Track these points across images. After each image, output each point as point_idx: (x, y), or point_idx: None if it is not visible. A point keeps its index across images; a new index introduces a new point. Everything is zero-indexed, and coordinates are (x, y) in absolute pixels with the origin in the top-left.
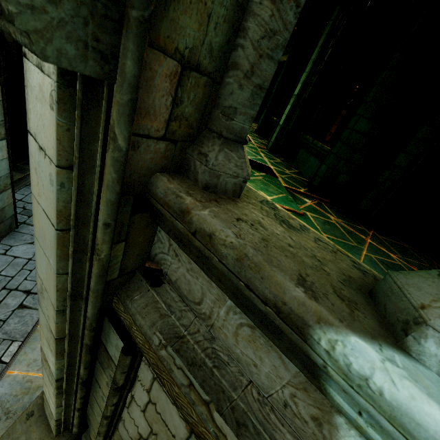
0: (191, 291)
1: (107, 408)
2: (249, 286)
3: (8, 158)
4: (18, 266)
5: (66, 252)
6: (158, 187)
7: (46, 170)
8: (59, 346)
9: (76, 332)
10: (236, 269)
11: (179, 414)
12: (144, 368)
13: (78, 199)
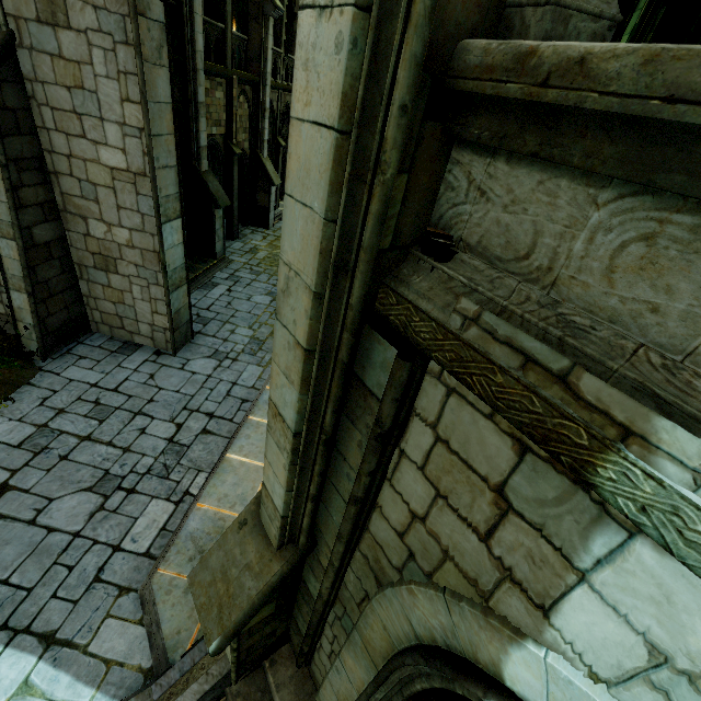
0: (511, 243)
1: (360, 481)
2: (672, 96)
3: (183, 243)
4: (198, 383)
5: (340, 179)
6: (471, 51)
7: (329, 39)
8: (306, 366)
9: (329, 344)
10: (640, 84)
11: (501, 427)
12: (429, 387)
13: (368, 72)
